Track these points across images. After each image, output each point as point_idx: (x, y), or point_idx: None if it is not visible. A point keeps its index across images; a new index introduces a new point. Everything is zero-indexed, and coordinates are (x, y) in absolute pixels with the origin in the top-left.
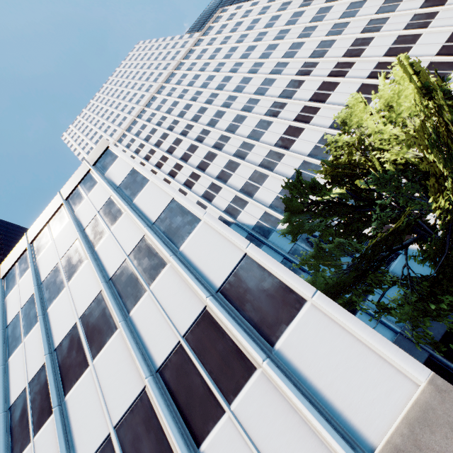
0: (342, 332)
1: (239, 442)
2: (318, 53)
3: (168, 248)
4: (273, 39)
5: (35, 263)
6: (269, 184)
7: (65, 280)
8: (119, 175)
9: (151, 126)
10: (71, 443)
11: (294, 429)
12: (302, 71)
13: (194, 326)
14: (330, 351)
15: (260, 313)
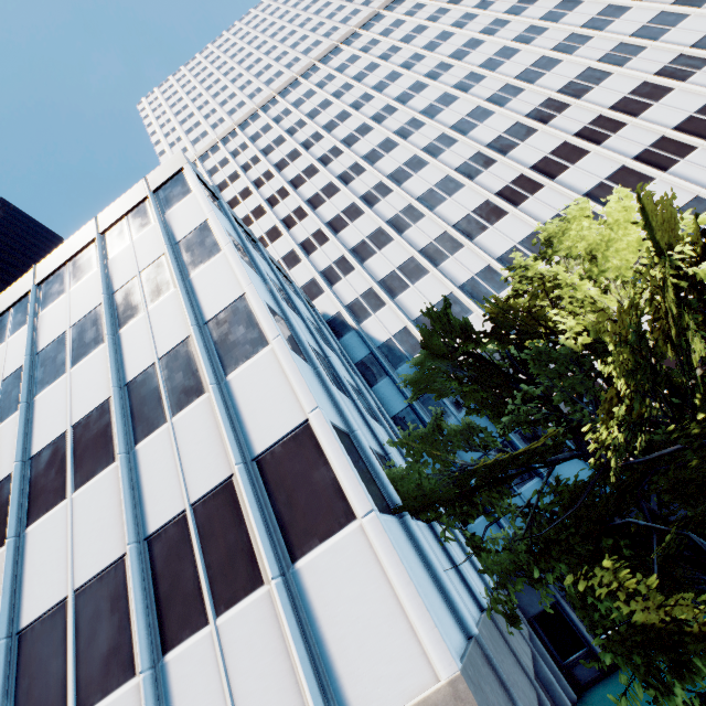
0: (382, 578)
1: (212, 666)
2: (576, 88)
3: (212, 370)
4: (514, 38)
5: (36, 319)
6: (425, 286)
7: (69, 362)
8: (185, 223)
9: (279, 131)
10: (19, 591)
11: (279, 676)
12: (539, 113)
13: (209, 496)
14: (358, 597)
15: (295, 512)
